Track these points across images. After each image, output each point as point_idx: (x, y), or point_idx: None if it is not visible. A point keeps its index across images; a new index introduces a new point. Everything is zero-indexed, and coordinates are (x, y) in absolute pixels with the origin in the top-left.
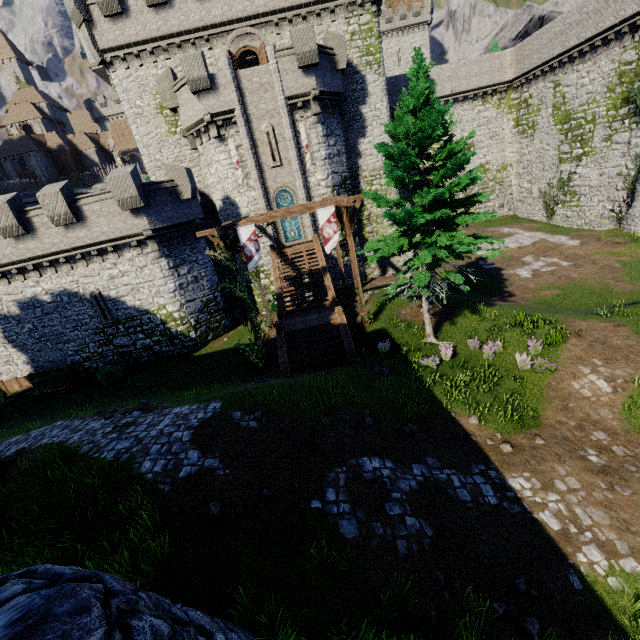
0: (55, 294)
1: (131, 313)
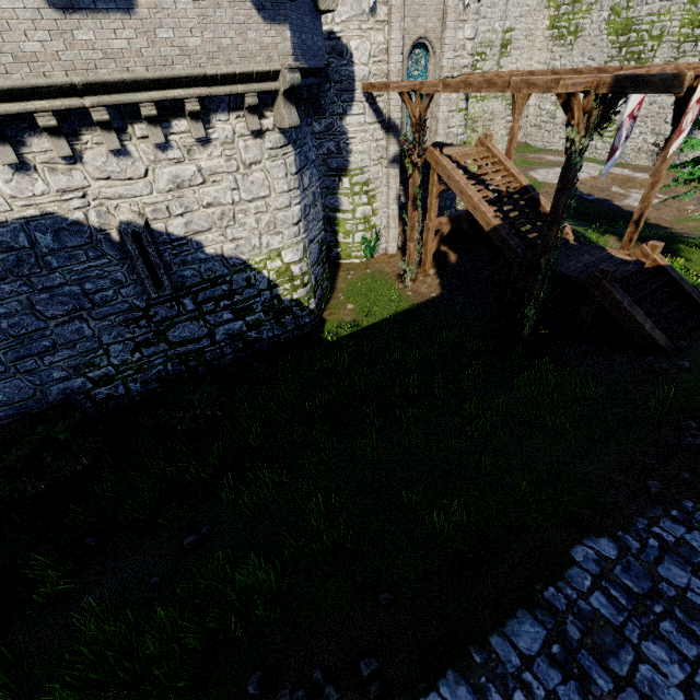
0: (9, 226)
1: (212, 270)
